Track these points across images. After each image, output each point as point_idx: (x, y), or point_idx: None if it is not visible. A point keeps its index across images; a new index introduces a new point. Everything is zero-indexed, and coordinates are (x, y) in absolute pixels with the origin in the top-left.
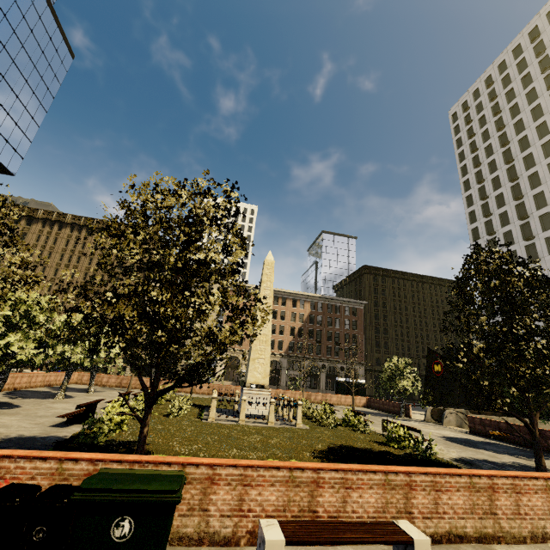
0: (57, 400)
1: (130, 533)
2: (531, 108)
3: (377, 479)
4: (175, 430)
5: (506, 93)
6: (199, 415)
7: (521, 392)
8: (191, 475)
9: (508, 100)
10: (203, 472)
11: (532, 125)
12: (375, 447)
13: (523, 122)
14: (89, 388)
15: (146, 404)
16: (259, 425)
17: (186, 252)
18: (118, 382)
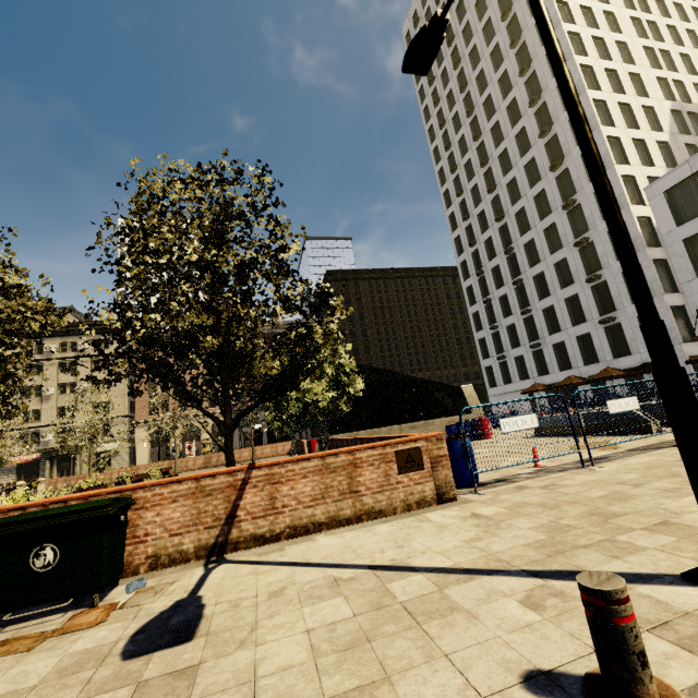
0: None
1: None
2: (475, 2)
3: None
4: None
5: None
6: None
7: None
8: None
9: None
10: None
11: (479, 28)
12: None
13: (470, 25)
14: None
15: None
16: None
17: None
18: None
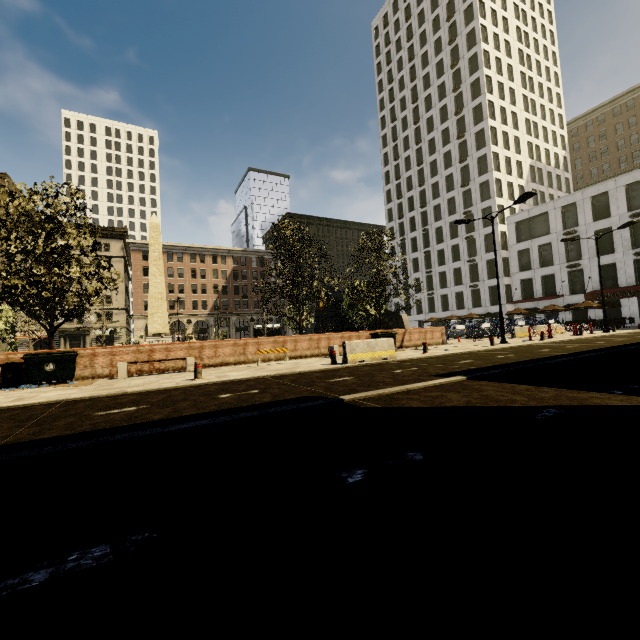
0: None
1: (54, 368)
2: (435, 40)
3: (185, 346)
4: None
5: (419, 13)
6: None
7: (295, 305)
8: (82, 354)
9: (419, 24)
10: (89, 352)
11: (434, 62)
12: None
13: (428, 56)
14: None
15: (49, 335)
16: None
17: (50, 241)
18: None
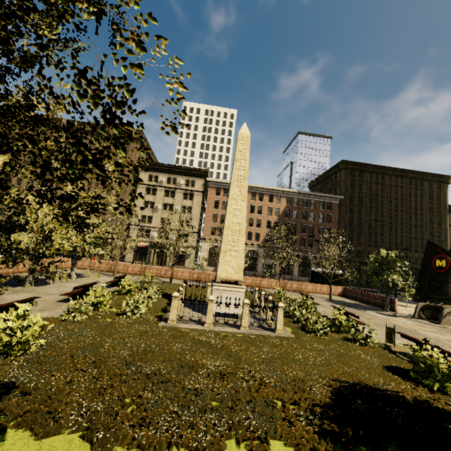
0: (23, 289)
1: None
2: None
3: None
4: (109, 347)
5: None
6: (164, 311)
7: None
8: None
9: None
10: None
11: None
12: (402, 386)
13: None
14: (71, 274)
15: None
16: (230, 331)
17: None
18: (108, 268)
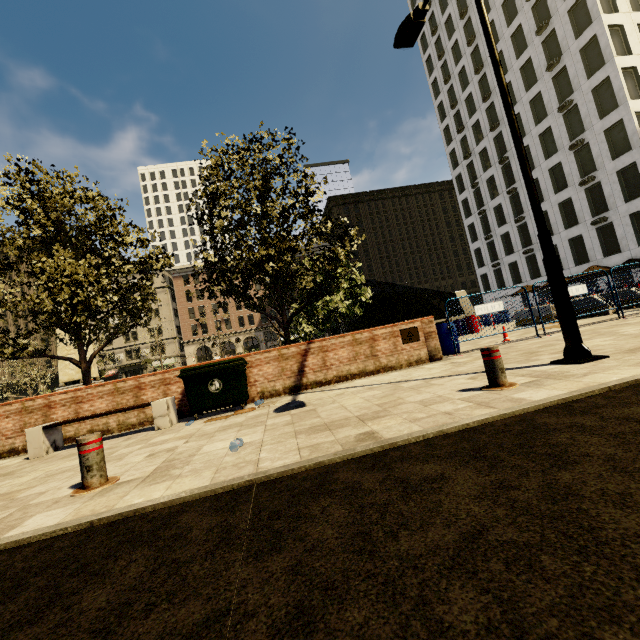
0: None
1: None
2: None
3: None
4: None
5: None
6: None
7: (66, 330)
8: None
9: None
10: None
11: None
12: None
13: None
14: None
15: None
16: None
17: None
18: None
